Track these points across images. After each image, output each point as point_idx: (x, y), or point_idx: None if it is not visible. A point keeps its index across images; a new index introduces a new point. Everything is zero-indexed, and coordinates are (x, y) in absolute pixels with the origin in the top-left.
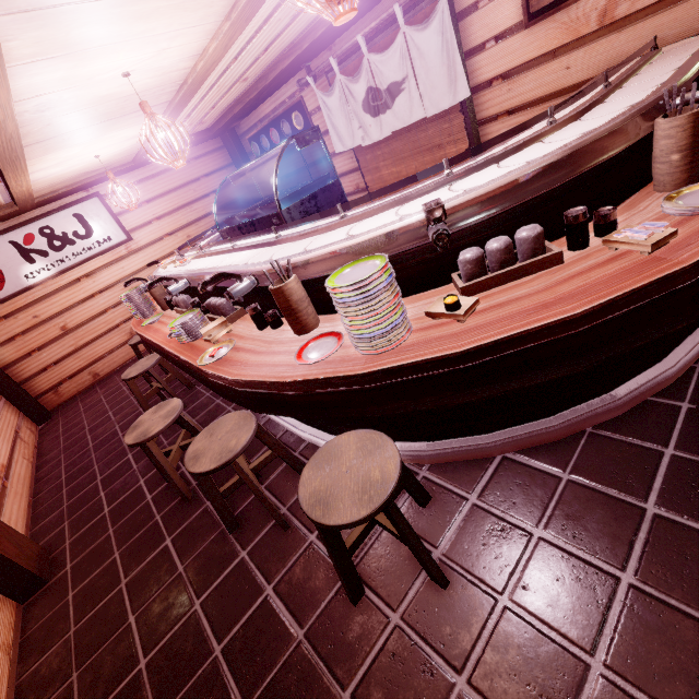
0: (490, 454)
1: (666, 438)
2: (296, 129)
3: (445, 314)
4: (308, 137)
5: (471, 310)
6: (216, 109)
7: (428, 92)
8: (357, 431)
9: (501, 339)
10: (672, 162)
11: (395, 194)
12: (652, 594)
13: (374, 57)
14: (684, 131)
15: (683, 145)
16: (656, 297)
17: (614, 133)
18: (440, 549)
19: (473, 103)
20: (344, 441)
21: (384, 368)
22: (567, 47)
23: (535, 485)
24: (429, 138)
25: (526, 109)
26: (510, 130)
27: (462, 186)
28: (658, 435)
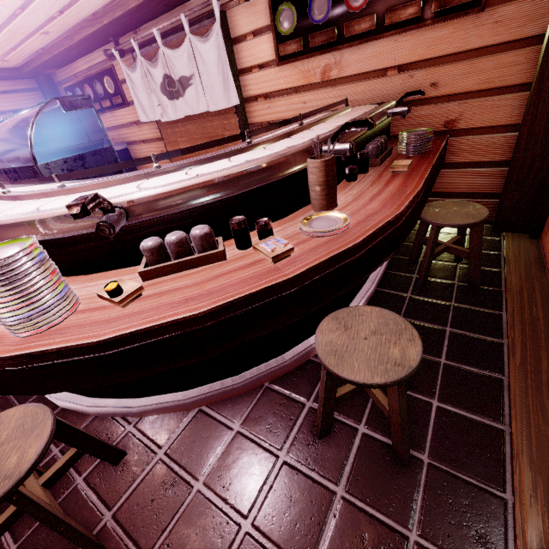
0: (189, 408)
1: (311, 392)
2: (109, 91)
3: (107, 298)
4: (76, 102)
5: (131, 297)
6: (19, 52)
7: (210, 92)
8: (27, 405)
9: (137, 331)
10: (317, 191)
11: (128, 173)
12: (258, 539)
13: (167, 51)
14: (320, 172)
15: (321, 181)
16: (269, 300)
17: (273, 163)
18: (113, 511)
19: (245, 109)
20: (7, 418)
21: (26, 353)
22: (303, 88)
23: (213, 437)
24: (214, 128)
25: (280, 124)
26: None
27: (159, 180)
28: (306, 390)
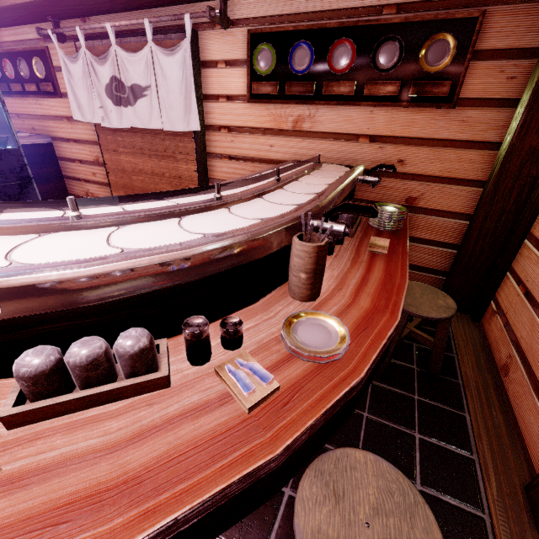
0: None
1: None
2: (37, 75)
3: None
4: None
5: None
6: None
7: (167, 109)
8: None
9: None
10: (301, 278)
11: (28, 207)
12: None
13: (121, 52)
14: (310, 257)
15: (309, 268)
16: (239, 492)
17: (254, 241)
18: None
19: (205, 137)
20: None
21: None
22: (273, 131)
23: None
24: (166, 147)
25: (242, 161)
26: (230, 171)
27: (73, 244)
28: None
